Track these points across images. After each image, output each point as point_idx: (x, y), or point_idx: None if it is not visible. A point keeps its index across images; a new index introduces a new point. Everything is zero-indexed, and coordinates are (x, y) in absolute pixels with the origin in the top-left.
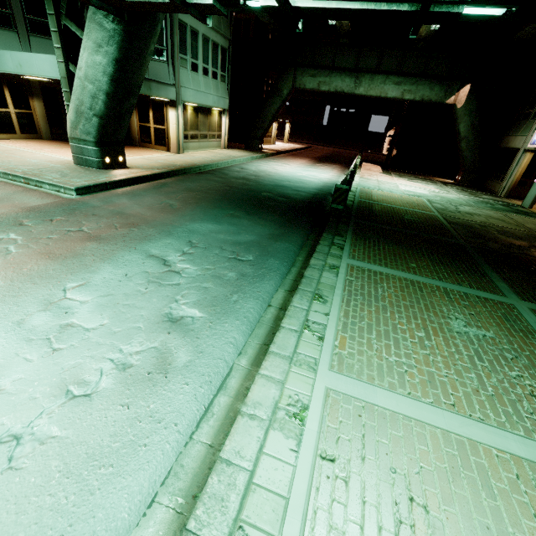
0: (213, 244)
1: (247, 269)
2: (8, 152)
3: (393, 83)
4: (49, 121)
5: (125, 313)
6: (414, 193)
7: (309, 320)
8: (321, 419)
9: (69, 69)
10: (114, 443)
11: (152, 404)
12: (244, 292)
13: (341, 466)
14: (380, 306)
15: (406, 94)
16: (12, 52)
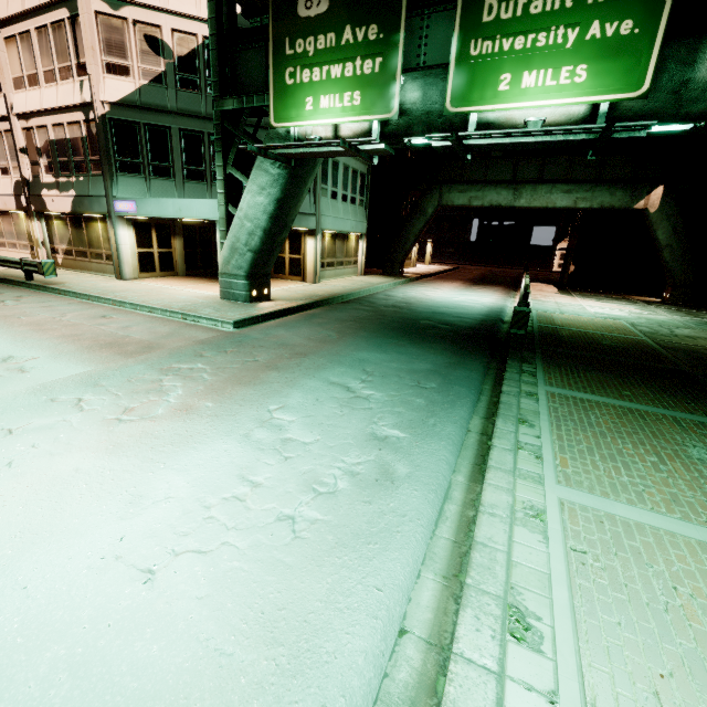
0: (390, 373)
1: (434, 396)
2: (156, 290)
3: (561, 191)
4: (186, 258)
5: (332, 431)
6: (608, 316)
7: (520, 441)
8: (561, 521)
9: (227, 211)
10: (371, 528)
11: (390, 503)
12: (440, 417)
13: (593, 557)
14: (597, 432)
15: (580, 202)
16: (175, 199)
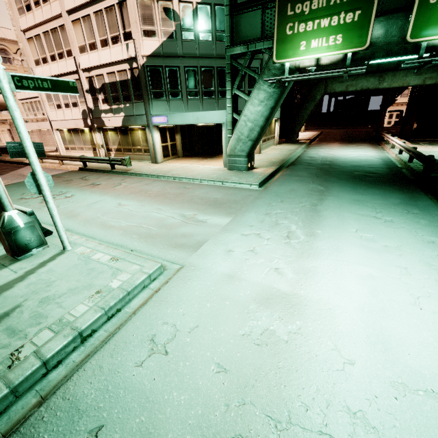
0: (383, 206)
1: (426, 217)
2: (185, 168)
3: (414, 74)
4: (182, 146)
5: (401, 240)
6: None
7: None
8: None
9: (232, 117)
10: None
11: None
12: None
13: None
14: None
15: (427, 80)
16: (194, 112)
